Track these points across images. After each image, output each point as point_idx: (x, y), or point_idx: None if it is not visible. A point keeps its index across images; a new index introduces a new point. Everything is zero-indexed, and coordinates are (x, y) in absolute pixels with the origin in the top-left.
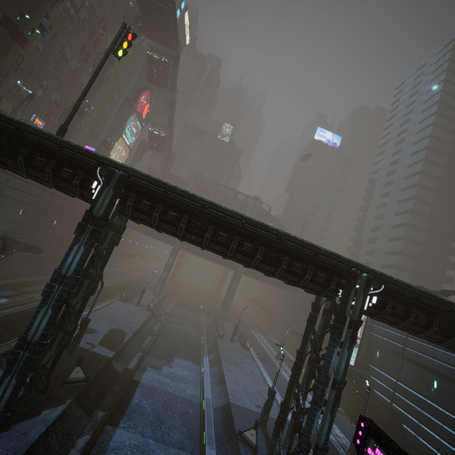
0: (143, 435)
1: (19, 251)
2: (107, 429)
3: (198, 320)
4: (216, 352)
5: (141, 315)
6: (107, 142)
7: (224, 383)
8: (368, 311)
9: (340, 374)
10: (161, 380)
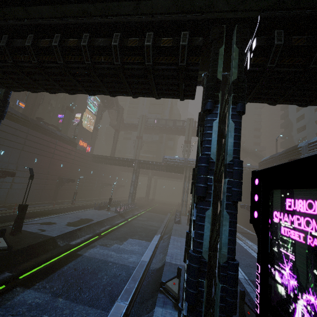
0: (55, 294)
1: (0, 177)
2: (15, 290)
3: (164, 218)
4: (170, 232)
5: (107, 215)
6: (70, 107)
7: (167, 249)
8: (255, 71)
9: (230, 153)
10: (105, 253)
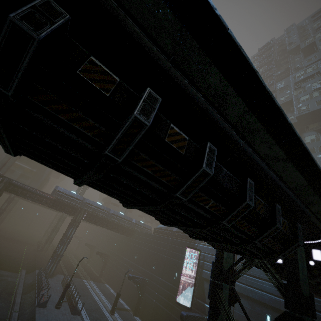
0: None
1: None
2: None
3: (13, 283)
4: None
5: None
6: None
7: None
8: None
9: None
10: None
